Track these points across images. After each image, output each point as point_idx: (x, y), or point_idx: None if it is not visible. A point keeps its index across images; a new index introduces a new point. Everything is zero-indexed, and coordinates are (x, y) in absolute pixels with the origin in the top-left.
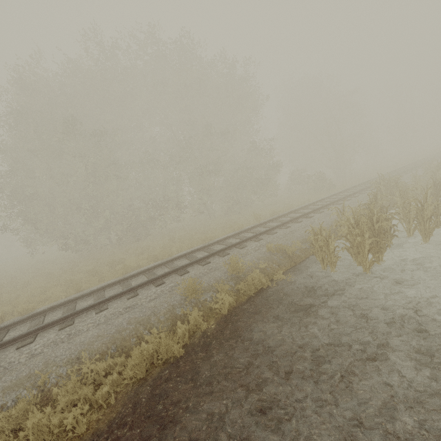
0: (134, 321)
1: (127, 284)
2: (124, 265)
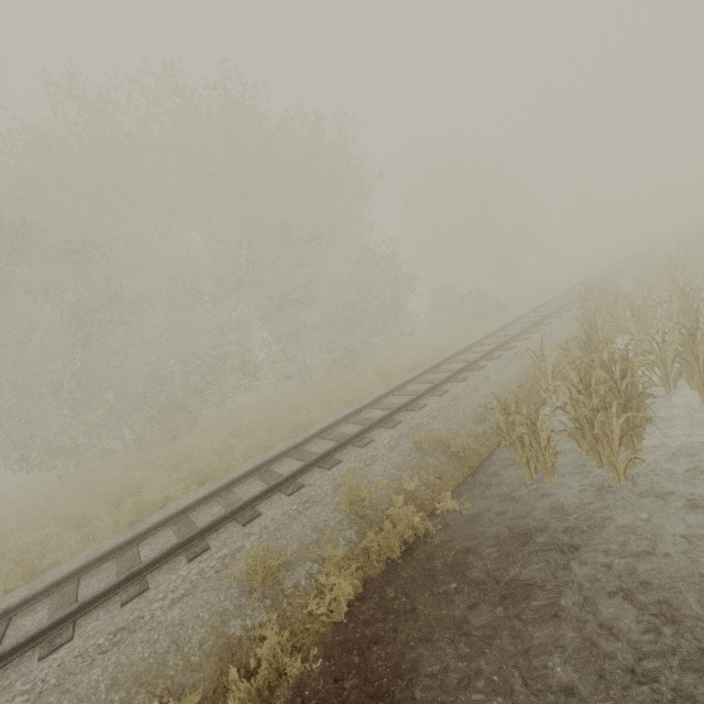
0: (127, 676)
1: (131, 556)
2: (134, 504)
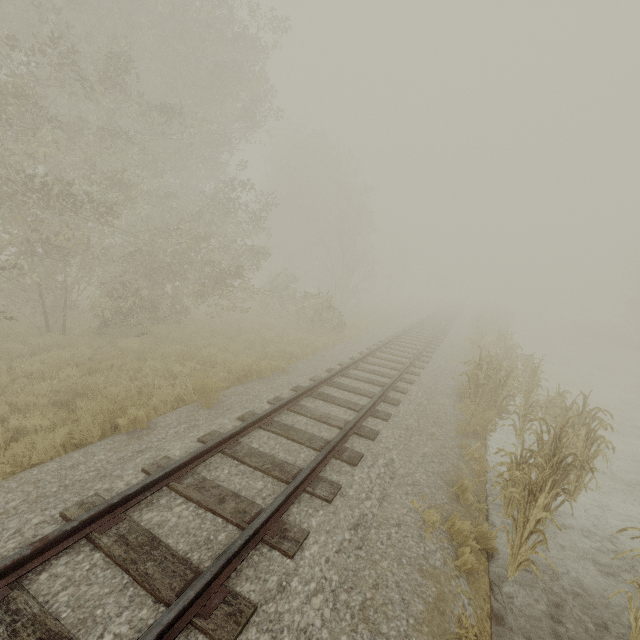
0: None
1: None
2: None
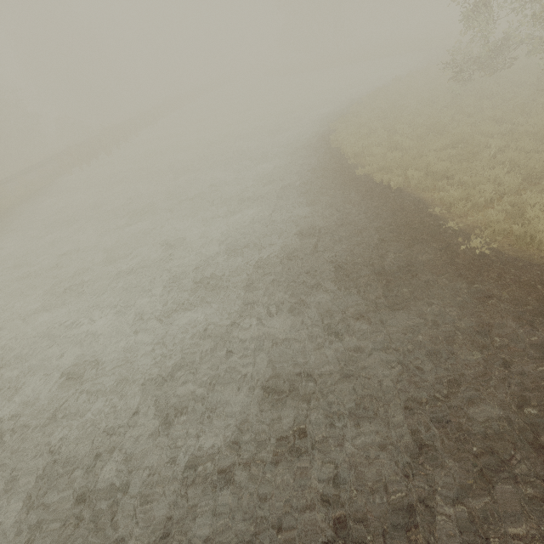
0: None
1: None
2: None
